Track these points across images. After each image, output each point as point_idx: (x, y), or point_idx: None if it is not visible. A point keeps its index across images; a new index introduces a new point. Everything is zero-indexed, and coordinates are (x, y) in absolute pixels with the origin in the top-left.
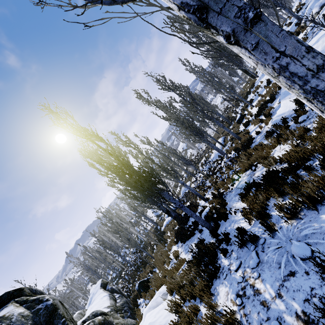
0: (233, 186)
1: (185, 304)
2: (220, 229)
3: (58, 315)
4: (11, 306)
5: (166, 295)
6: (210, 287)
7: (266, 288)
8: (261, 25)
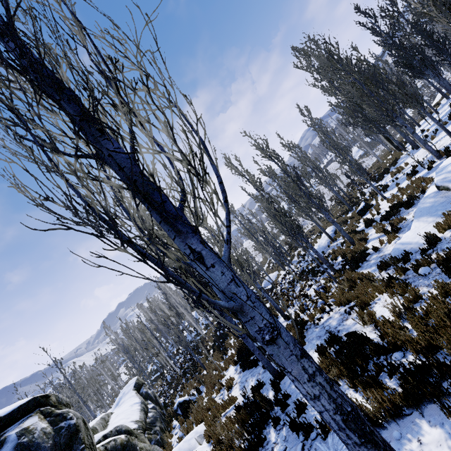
0: (320, 320)
1: None
2: (285, 381)
3: (79, 439)
4: (36, 417)
5: (203, 439)
6: None
7: None
8: (275, 347)
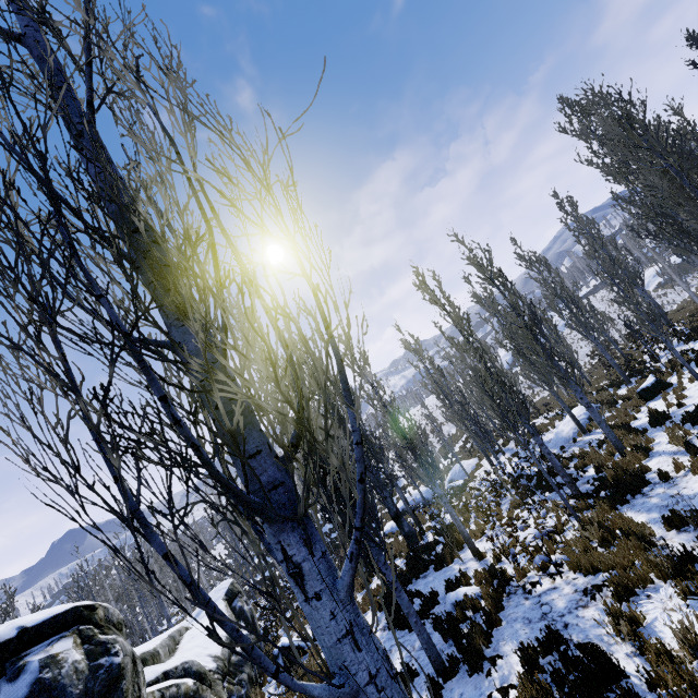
0: (534, 586)
1: None
2: (453, 685)
3: (120, 691)
4: (71, 639)
5: None
6: None
7: None
8: None
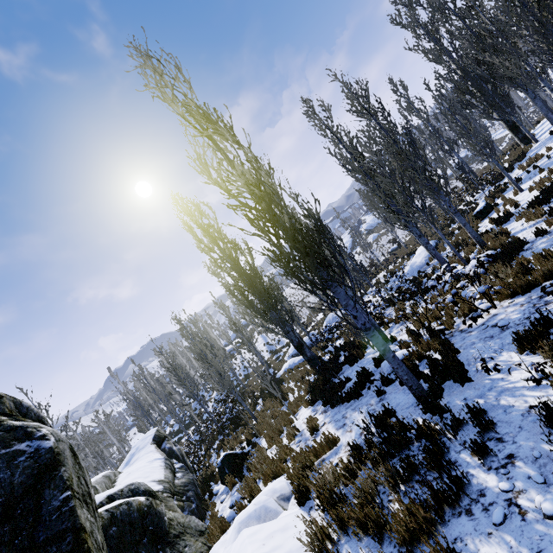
0: (475, 320)
1: (344, 542)
2: (446, 399)
3: (58, 480)
4: None
5: (287, 501)
6: (439, 529)
7: None
8: None
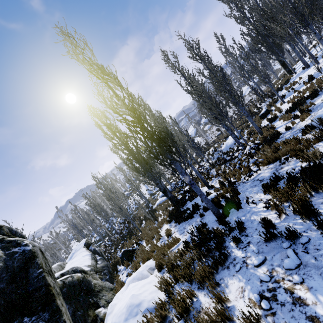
0: (250, 177)
1: (176, 285)
2: (230, 218)
3: (35, 264)
4: None
5: (153, 270)
6: (215, 275)
7: (318, 300)
8: None
